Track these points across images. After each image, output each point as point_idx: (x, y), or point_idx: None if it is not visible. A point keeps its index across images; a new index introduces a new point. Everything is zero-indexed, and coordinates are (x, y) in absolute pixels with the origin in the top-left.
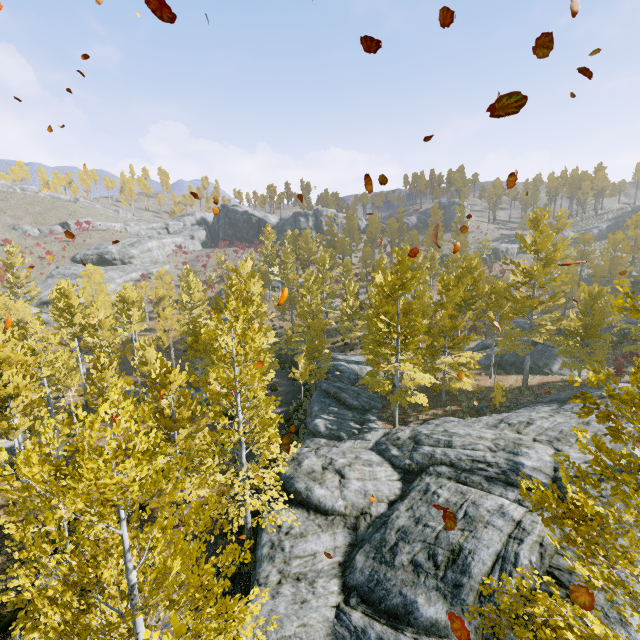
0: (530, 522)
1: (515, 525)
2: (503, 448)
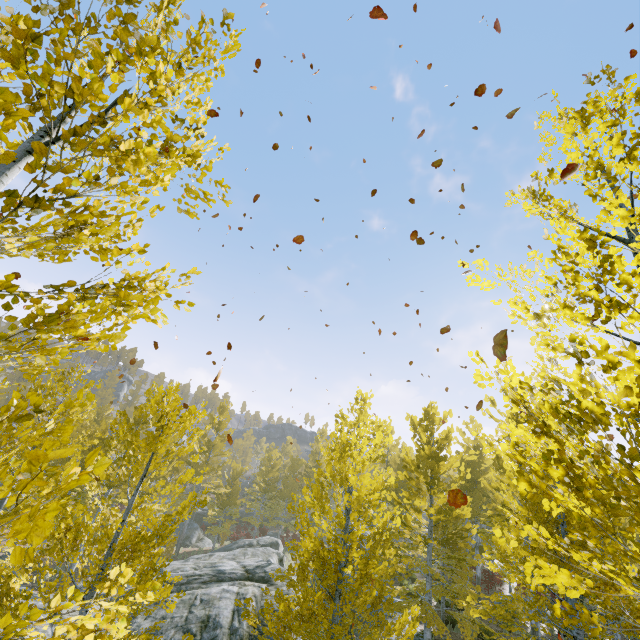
0: (244, 590)
1: (237, 594)
2: (205, 566)
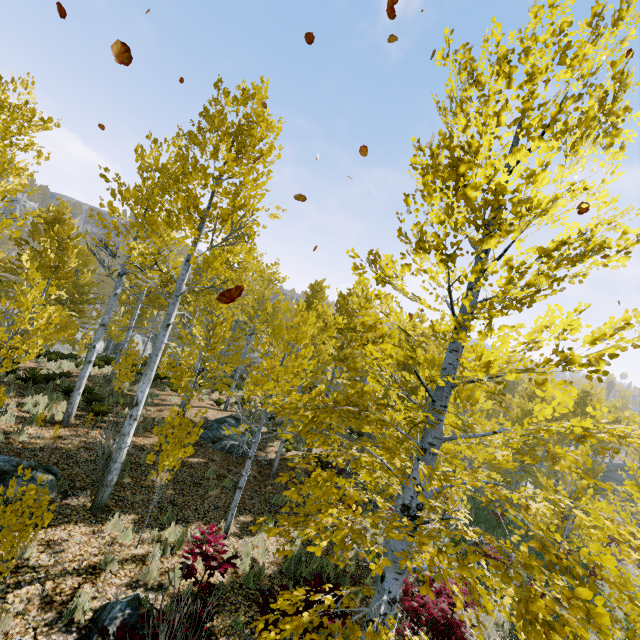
0: None
1: None
2: None
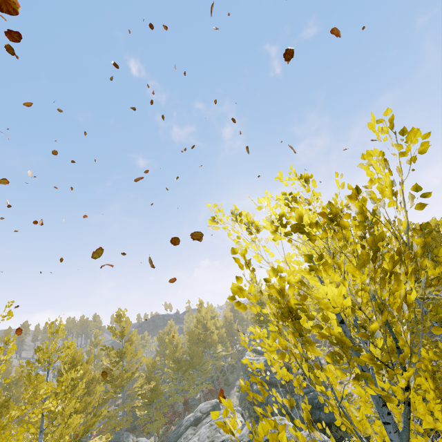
0: None
1: None
2: None
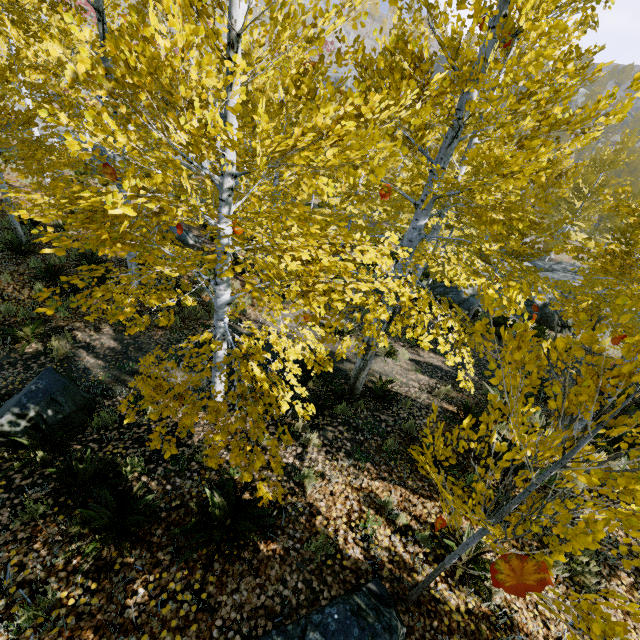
0: None
1: None
2: None
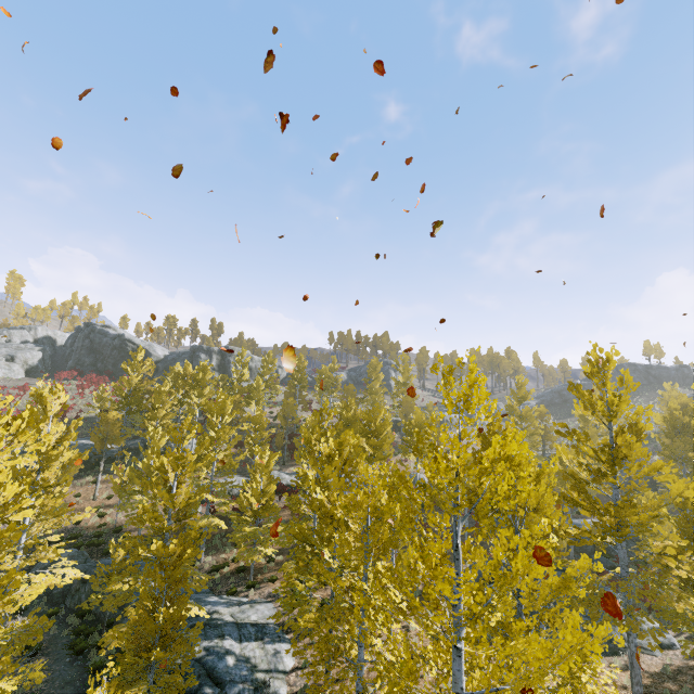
0: None
1: None
2: None
